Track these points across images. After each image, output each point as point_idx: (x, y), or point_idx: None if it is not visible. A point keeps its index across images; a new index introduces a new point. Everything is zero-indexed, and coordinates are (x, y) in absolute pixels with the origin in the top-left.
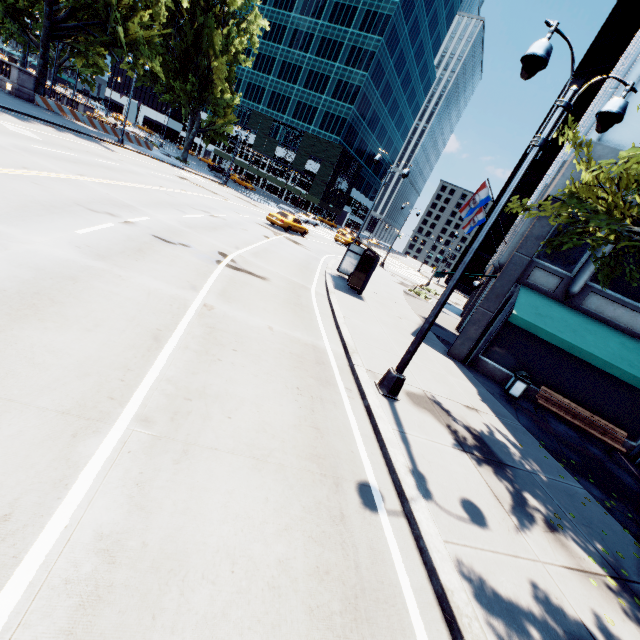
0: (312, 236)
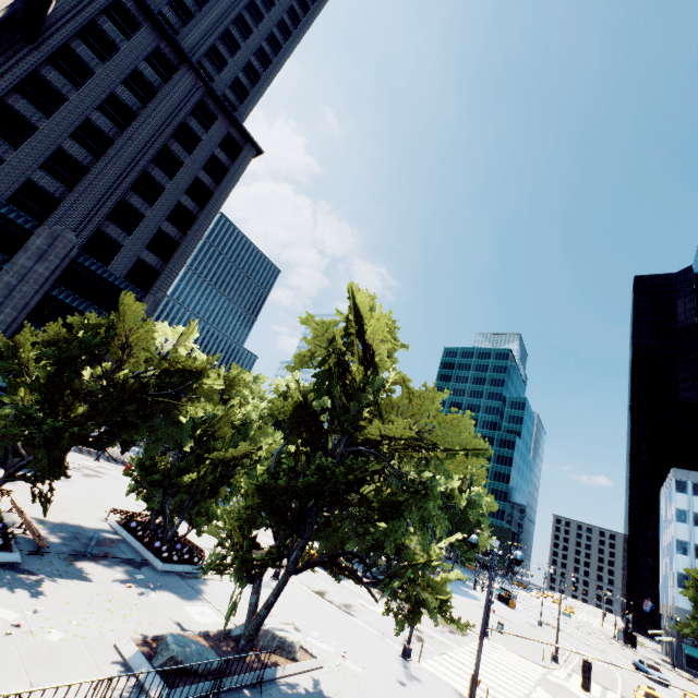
0: None
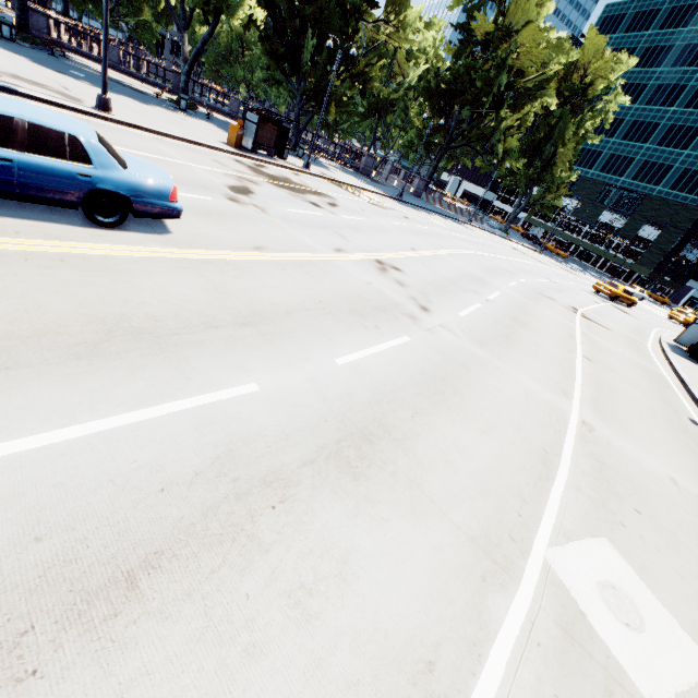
0: (638, 309)
